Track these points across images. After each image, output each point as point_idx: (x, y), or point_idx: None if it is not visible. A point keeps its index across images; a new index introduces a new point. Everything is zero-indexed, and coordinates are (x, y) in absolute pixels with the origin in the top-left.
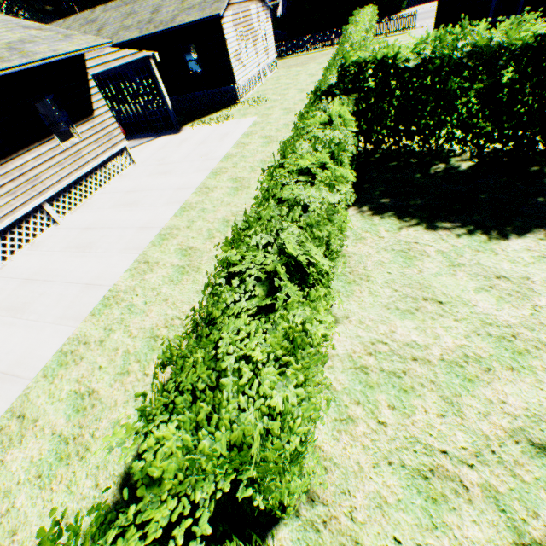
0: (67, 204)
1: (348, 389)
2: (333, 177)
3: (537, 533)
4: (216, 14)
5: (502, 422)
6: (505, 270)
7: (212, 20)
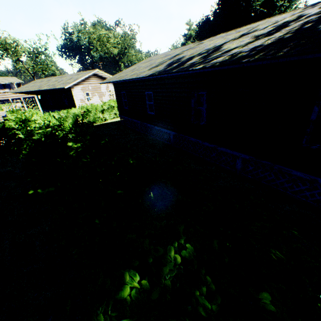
0: None
1: None
2: None
3: None
4: (63, 87)
5: None
6: None
7: (69, 88)
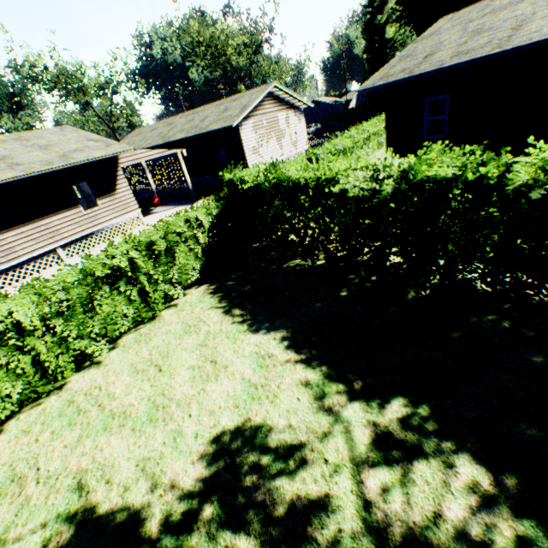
0: (77, 250)
1: (50, 413)
2: (131, 263)
3: (13, 535)
4: (230, 125)
5: (84, 462)
6: (223, 357)
7: (233, 127)
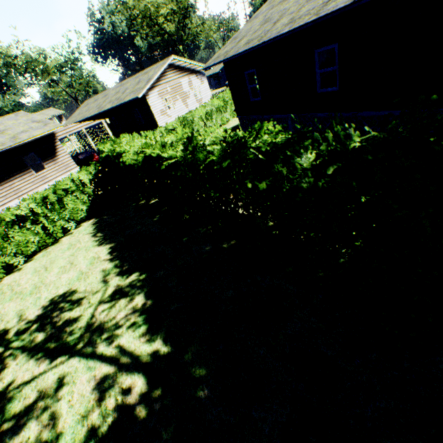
0: None
1: None
2: (33, 211)
3: None
4: (137, 97)
5: None
6: (78, 260)
7: (142, 97)
